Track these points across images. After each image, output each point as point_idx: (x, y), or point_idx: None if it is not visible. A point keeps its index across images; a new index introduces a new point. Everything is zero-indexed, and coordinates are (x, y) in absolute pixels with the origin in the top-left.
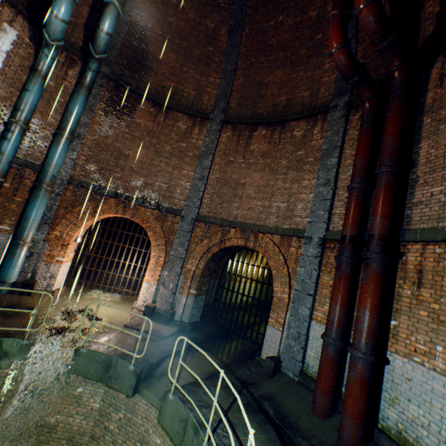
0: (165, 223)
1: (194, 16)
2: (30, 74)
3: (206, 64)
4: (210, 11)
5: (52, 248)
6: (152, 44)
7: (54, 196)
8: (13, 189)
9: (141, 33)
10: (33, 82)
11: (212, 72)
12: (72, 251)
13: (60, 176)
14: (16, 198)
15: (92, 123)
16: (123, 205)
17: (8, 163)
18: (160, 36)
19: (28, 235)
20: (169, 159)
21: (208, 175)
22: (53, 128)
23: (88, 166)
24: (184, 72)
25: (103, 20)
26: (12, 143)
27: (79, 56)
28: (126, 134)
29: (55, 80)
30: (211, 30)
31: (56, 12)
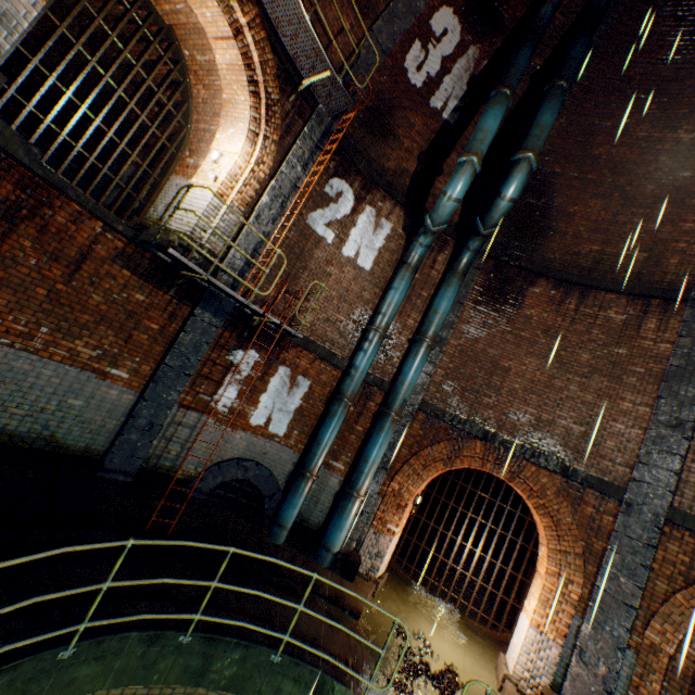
0: (578, 506)
1: (647, 132)
2: (395, 268)
3: (672, 201)
4: (685, 115)
5: (385, 507)
6: (558, 194)
7: (399, 427)
8: (355, 414)
9: (541, 183)
10: (399, 278)
11: (687, 213)
12: (405, 516)
13: (410, 399)
14: (356, 426)
15: (457, 321)
16: (495, 455)
17: (359, 381)
18: (574, 180)
19: (363, 483)
20: (587, 376)
21: (692, 419)
22: (409, 332)
23: (445, 384)
24: (618, 223)
25: (507, 184)
26: (367, 357)
27: (451, 235)
28: (506, 335)
29: (420, 270)
30: (686, 143)
31: (449, 193)
